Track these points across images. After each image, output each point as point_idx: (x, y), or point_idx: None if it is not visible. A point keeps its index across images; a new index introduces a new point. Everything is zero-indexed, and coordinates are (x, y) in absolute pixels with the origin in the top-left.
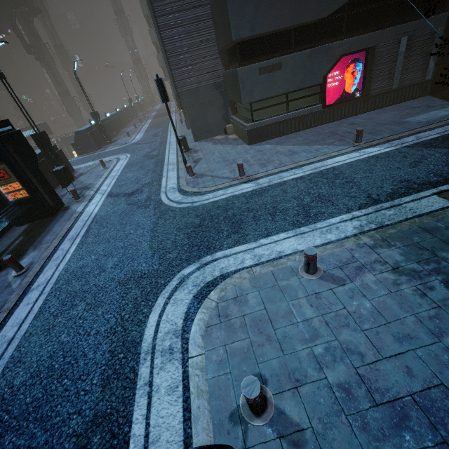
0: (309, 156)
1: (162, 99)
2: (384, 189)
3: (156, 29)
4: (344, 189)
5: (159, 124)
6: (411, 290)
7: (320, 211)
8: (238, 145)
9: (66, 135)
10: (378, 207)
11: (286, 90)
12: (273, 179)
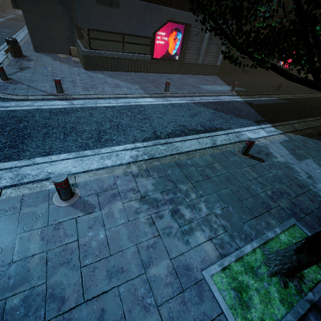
0: (128, 91)
1: None
2: (167, 129)
3: None
4: (140, 123)
5: (9, 26)
6: (146, 218)
7: (111, 138)
8: (75, 67)
9: None
10: (156, 142)
11: (122, 31)
12: (88, 102)
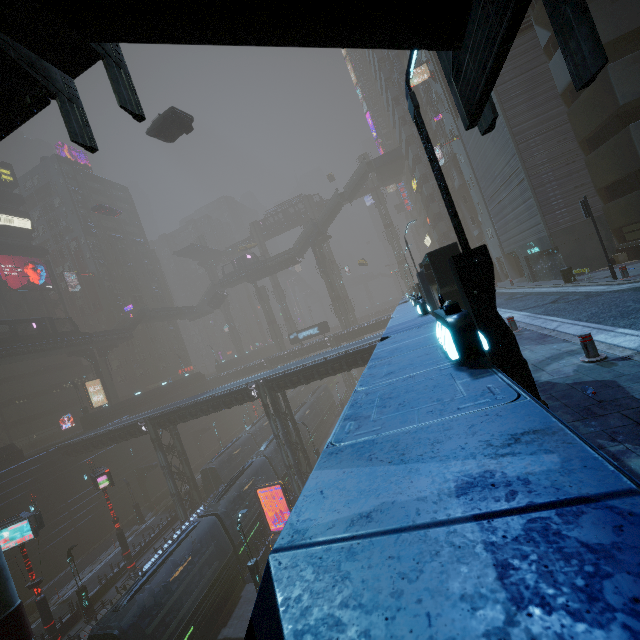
0: None
1: (586, 215)
2: None
3: (530, 188)
4: None
5: None
6: None
7: None
8: None
9: (340, 332)
10: None
11: None
12: None
